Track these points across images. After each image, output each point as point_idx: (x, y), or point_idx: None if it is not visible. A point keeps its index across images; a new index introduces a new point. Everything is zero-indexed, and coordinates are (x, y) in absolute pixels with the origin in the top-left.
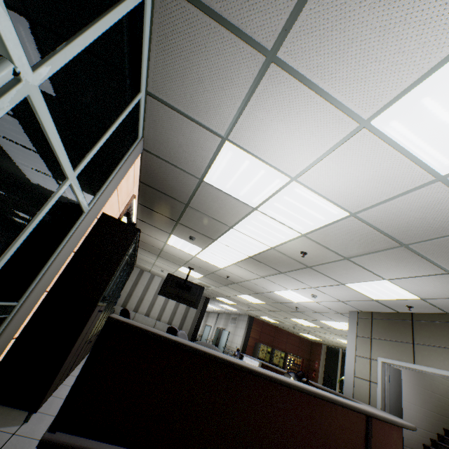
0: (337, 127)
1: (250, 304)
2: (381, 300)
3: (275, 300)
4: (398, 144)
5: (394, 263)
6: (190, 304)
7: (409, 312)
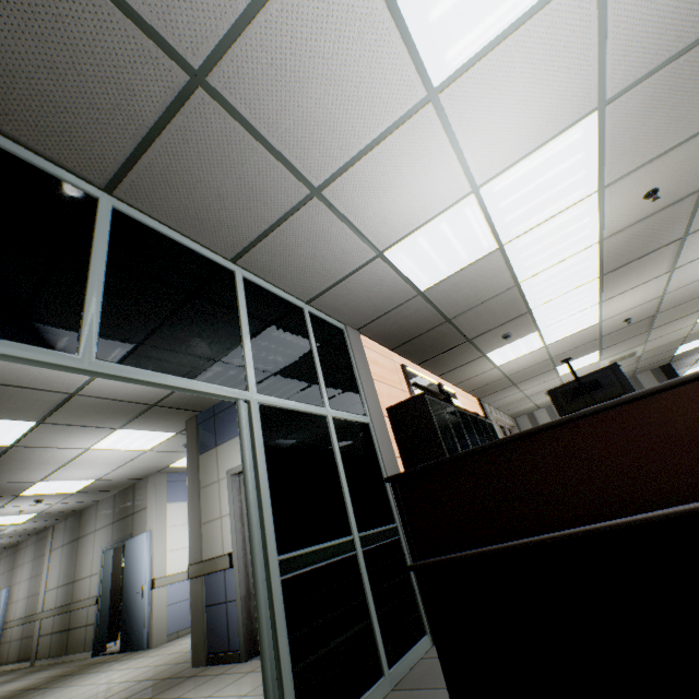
0: (421, 130)
1: None
2: None
3: None
4: (488, 44)
5: None
6: None
7: None
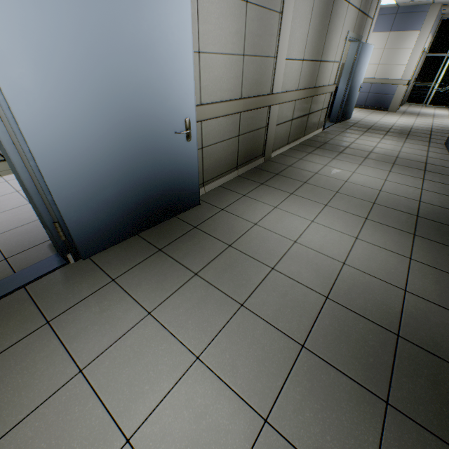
0: None
1: None
2: None
3: None
4: None
5: None
6: None
7: None
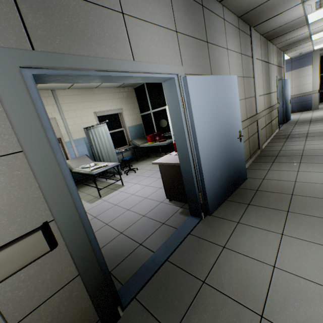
0: None
1: None
2: None
3: None
4: None
5: None
6: None
7: None
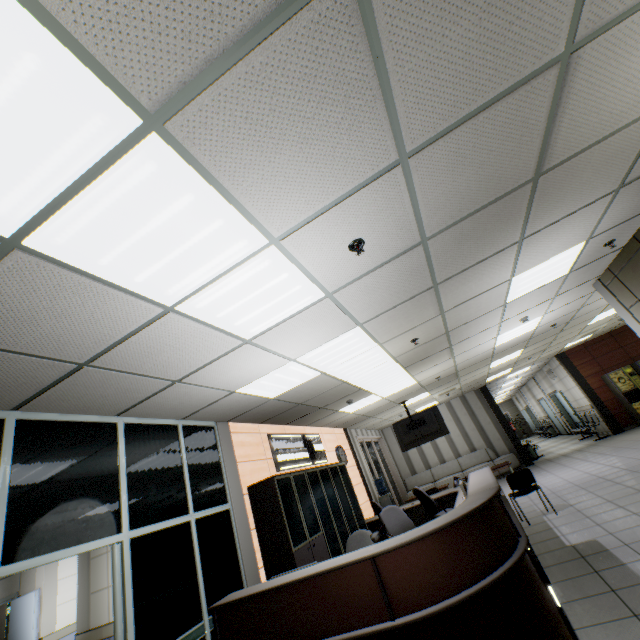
0: (245, 351)
1: (521, 358)
2: (572, 269)
3: (520, 343)
4: (276, 323)
5: (471, 282)
6: (438, 435)
7: (630, 238)
